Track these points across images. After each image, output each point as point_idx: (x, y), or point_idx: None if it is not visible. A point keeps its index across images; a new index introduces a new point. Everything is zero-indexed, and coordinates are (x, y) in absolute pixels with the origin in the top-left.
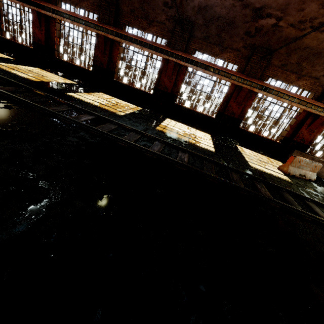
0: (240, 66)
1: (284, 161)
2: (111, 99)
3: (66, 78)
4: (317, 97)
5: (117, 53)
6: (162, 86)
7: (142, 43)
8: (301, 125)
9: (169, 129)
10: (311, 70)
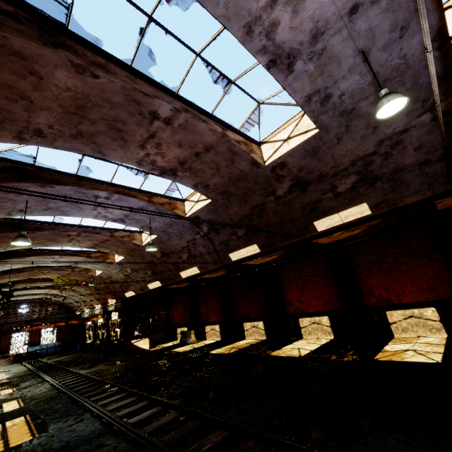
0: None
1: None
2: None
3: None
4: None
5: None
6: None
7: None
8: None
9: None
10: None
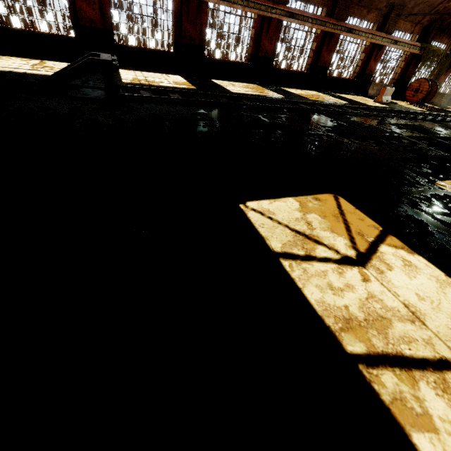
0: (328, 9)
1: (365, 95)
2: (236, 85)
3: (157, 72)
4: (379, 28)
5: (205, 20)
6: (263, 52)
7: (242, 1)
8: (370, 58)
9: (310, 97)
10: (378, 2)
